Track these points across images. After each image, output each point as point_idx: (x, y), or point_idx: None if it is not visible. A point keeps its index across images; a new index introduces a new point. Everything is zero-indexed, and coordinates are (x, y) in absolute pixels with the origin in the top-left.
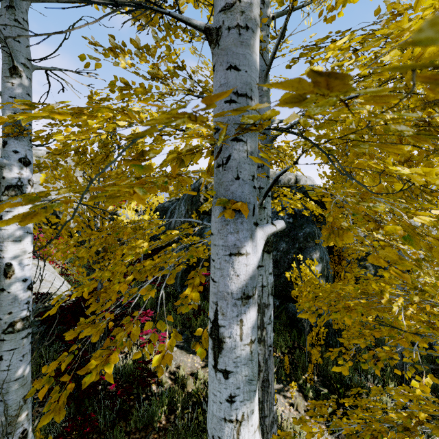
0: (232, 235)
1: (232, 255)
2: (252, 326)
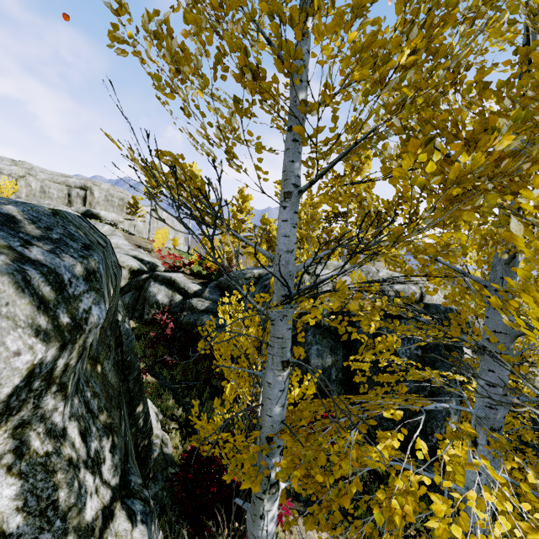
0: None
1: None
2: None
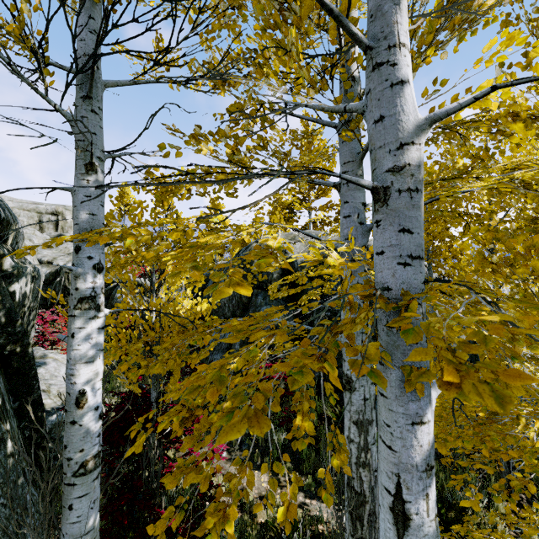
0: (413, 403)
1: (415, 424)
2: (435, 498)
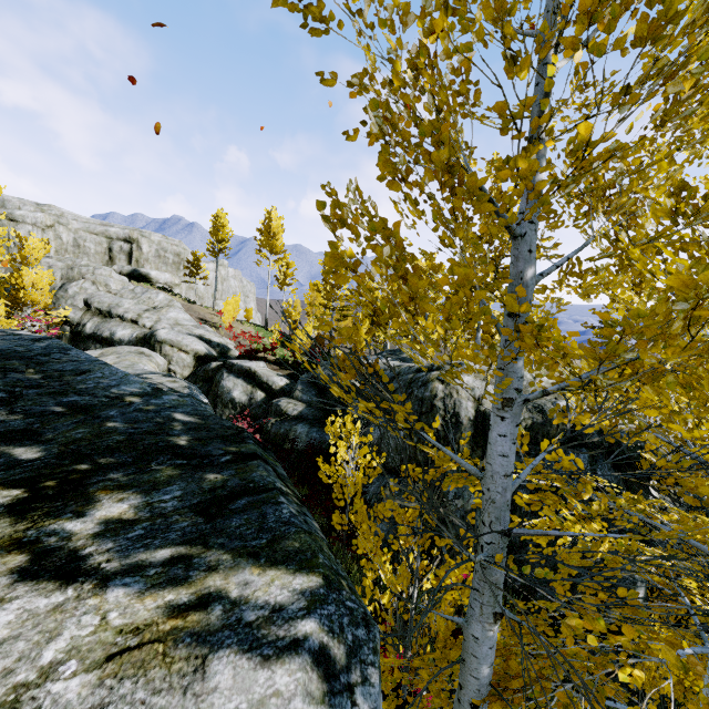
0: None
1: None
2: None
